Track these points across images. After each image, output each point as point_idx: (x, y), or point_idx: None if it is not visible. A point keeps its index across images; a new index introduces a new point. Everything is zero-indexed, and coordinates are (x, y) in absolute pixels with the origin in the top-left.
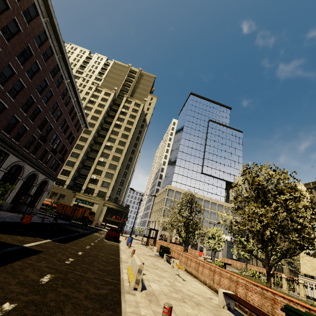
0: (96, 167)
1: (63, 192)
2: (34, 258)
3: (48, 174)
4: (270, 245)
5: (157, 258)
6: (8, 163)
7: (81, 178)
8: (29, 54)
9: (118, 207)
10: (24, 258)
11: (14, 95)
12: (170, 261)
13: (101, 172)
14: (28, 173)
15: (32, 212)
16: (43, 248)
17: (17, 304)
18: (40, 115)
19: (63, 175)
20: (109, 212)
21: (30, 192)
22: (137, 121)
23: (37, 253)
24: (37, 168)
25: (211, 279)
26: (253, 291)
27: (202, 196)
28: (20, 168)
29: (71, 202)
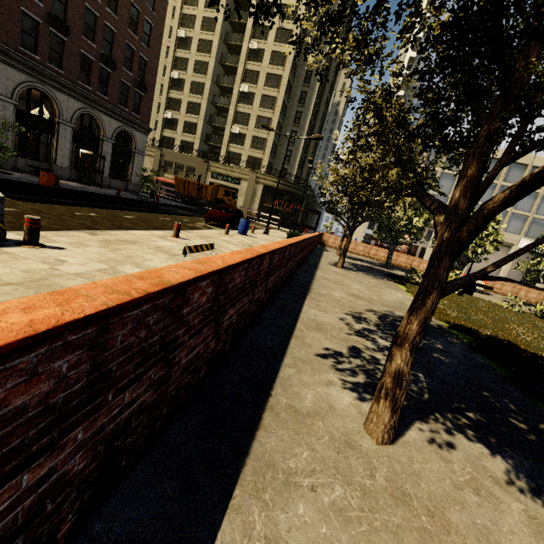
0: (236, 108)
1: (191, 163)
2: None
3: (122, 118)
4: None
5: None
6: (7, 85)
7: (216, 137)
8: None
9: (283, 185)
10: None
11: None
12: None
13: (248, 117)
14: (73, 111)
15: (129, 189)
16: None
17: None
18: None
19: (187, 132)
20: (269, 194)
21: (102, 152)
22: None
23: None
24: (87, 101)
25: None
26: None
27: None
28: (49, 99)
29: (205, 180)
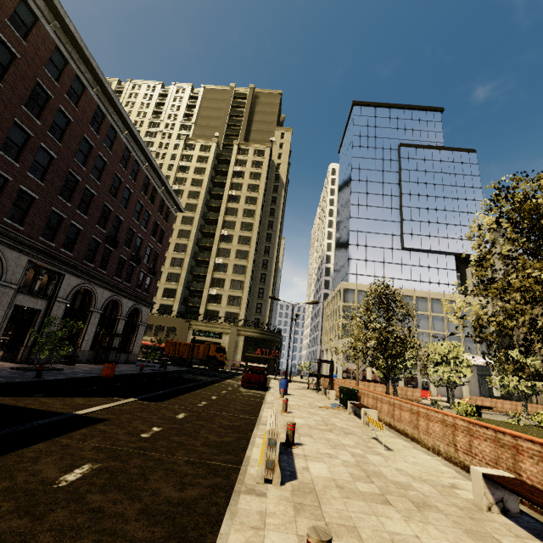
0: (213, 275)
1: (172, 323)
2: (81, 435)
3: (136, 298)
4: None
5: (336, 410)
6: (66, 289)
7: (194, 298)
8: (45, 98)
9: (262, 334)
10: (60, 436)
11: (42, 175)
12: (361, 414)
13: (224, 281)
14: (104, 300)
15: (129, 360)
16: (113, 414)
17: None
18: (95, 202)
19: (166, 297)
20: (250, 343)
21: (117, 329)
22: (264, 181)
23: (94, 423)
24: (116, 290)
25: (449, 443)
26: None
27: (410, 292)
28: (90, 294)
29: (187, 338)
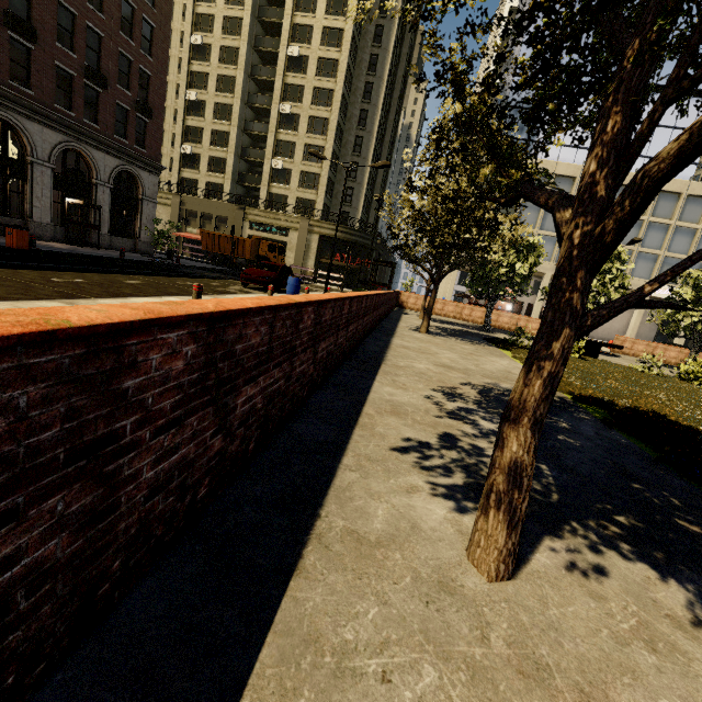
0: (277, 135)
1: (222, 211)
2: None
3: (121, 153)
4: None
5: None
6: None
7: (253, 175)
8: None
9: (345, 234)
10: None
11: None
12: None
13: (293, 147)
14: (51, 146)
15: (138, 249)
16: None
17: None
18: None
19: (214, 171)
20: (327, 246)
21: (97, 200)
22: None
23: None
24: (71, 132)
25: None
26: None
27: None
28: (15, 131)
29: (242, 233)
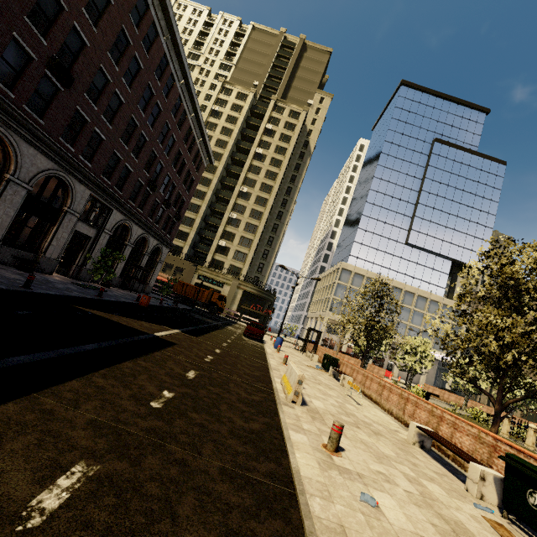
0: (225, 227)
1: (181, 264)
2: (171, 351)
3: (160, 238)
4: (511, 376)
5: (319, 371)
6: (112, 223)
7: (204, 245)
8: (124, 43)
9: (259, 292)
10: (161, 349)
11: (111, 118)
12: (338, 378)
13: (234, 236)
14: (137, 236)
15: (145, 291)
16: (175, 340)
17: (175, 394)
18: (146, 147)
19: (178, 238)
20: (246, 298)
21: (141, 263)
22: (293, 146)
23: (171, 344)
24: (147, 229)
25: (401, 409)
26: (464, 432)
27: (401, 285)
28: (127, 229)
29: (192, 280)
